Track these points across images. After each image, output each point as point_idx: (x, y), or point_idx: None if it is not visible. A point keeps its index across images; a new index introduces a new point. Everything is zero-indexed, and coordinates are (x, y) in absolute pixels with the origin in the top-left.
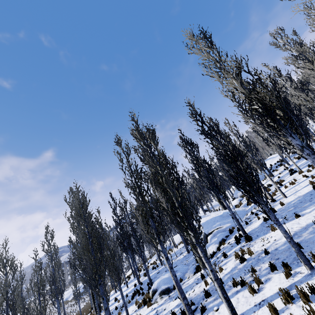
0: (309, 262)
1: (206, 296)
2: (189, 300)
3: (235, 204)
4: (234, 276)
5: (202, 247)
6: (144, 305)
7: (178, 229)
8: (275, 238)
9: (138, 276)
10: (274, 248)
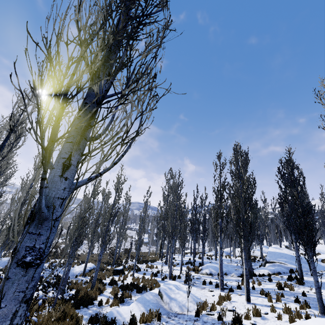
0: (323, 310)
1: (238, 287)
2: (224, 284)
3: (324, 258)
4: (265, 291)
5: (246, 253)
6: (193, 271)
7: (235, 233)
8: (323, 294)
9: (194, 254)
10: (314, 297)
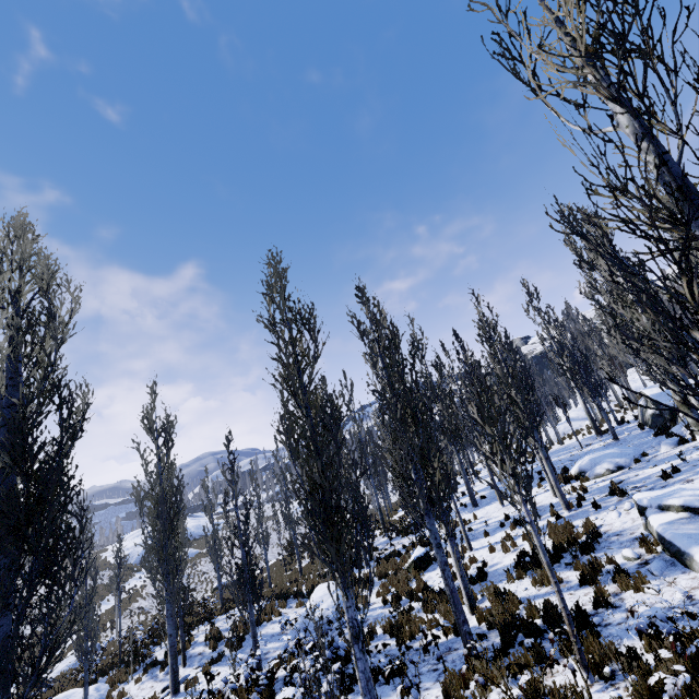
0: None
1: None
2: None
3: None
4: None
5: None
6: (566, 484)
7: None
8: None
9: None
10: None
